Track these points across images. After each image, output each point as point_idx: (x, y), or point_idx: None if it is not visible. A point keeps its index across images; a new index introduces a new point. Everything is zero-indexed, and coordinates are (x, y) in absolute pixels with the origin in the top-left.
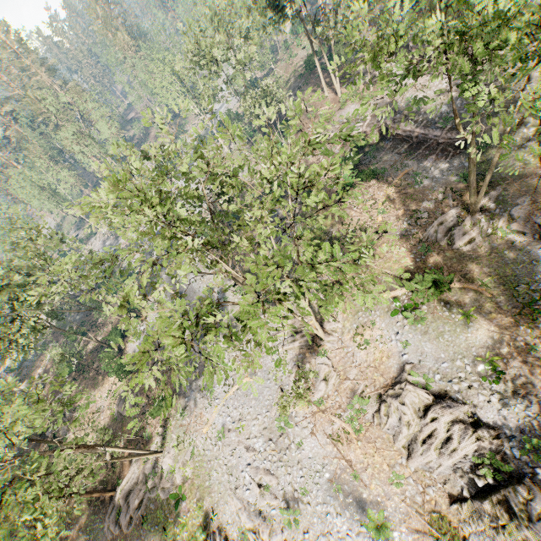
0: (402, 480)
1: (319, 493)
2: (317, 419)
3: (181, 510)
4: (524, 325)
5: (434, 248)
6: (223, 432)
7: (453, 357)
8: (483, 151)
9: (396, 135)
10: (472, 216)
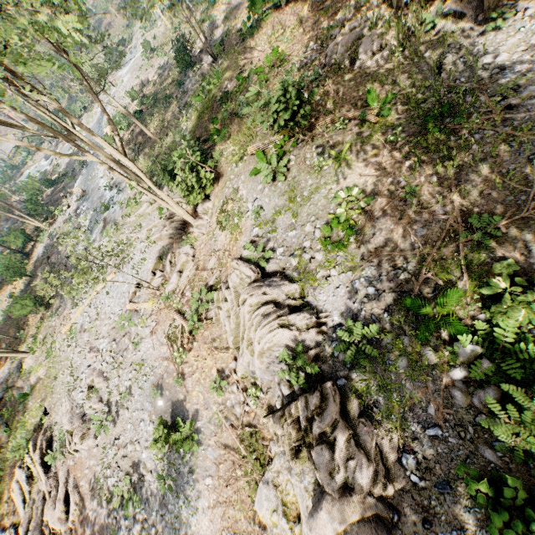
0: (226, 387)
1: (140, 398)
2: (161, 317)
3: (27, 409)
4: (413, 159)
5: (331, 73)
6: (80, 333)
7: (305, 220)
8: None
9: None
10: (395, 13)
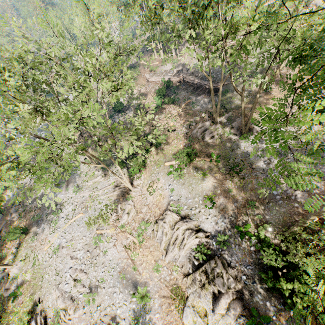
0: (161, 268)
1: (112, 281)
2: (119, 237)
3: (17, 303)
4: (229, 179)
5: (195, 140)
6: (58, 248)
7: (194, 196)
8: (225, 95)
9: (187, 82)
10: (215, 125)
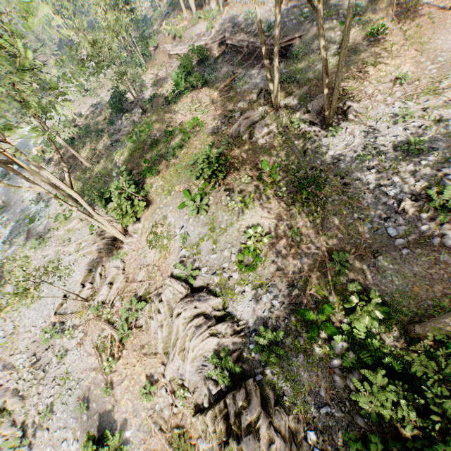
0: (155, 392)
1: (64, 415)
2: (90, 328)
3: None
4: (294, 210)
5: (236, 141)
6: None
7: (223, 247)
8: (299, 58)
9: (232, 47)
10: (275, 112)
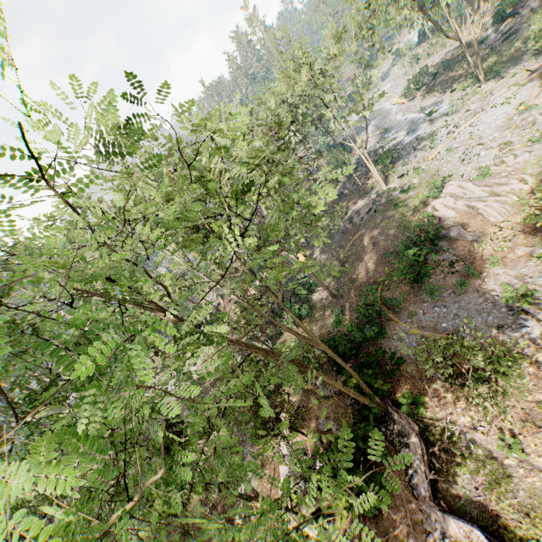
0: None
1: None
2: None
3: (410, 196)
4: None
5: None
6: (450, 152)
7: None
8: None
9: None
10: None
